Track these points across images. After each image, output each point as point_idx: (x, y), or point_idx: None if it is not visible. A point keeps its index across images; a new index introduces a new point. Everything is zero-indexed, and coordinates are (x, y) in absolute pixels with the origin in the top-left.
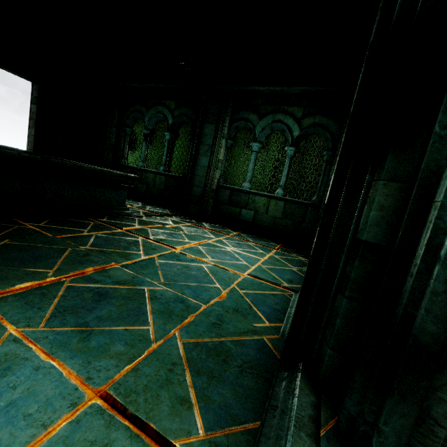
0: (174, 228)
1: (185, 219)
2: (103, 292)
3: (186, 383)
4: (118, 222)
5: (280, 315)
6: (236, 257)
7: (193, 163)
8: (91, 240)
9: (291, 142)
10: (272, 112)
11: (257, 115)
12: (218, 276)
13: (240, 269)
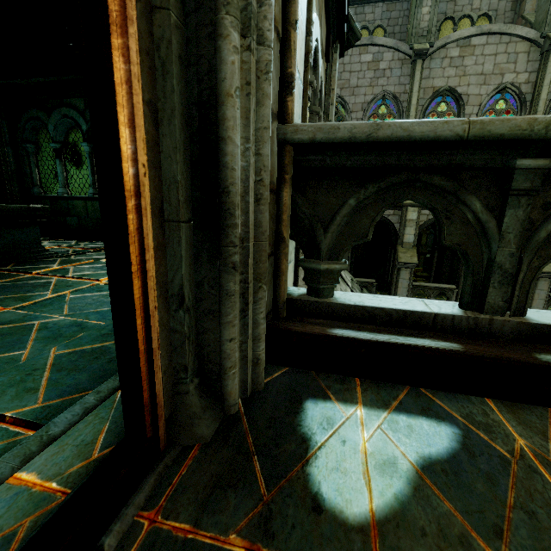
0: None
1: None
2: None
3: (41, 379)
4: (28, 267)
5: None
6: None
7: None
8: None
9: None
10: None
11: None
12: None
13: None
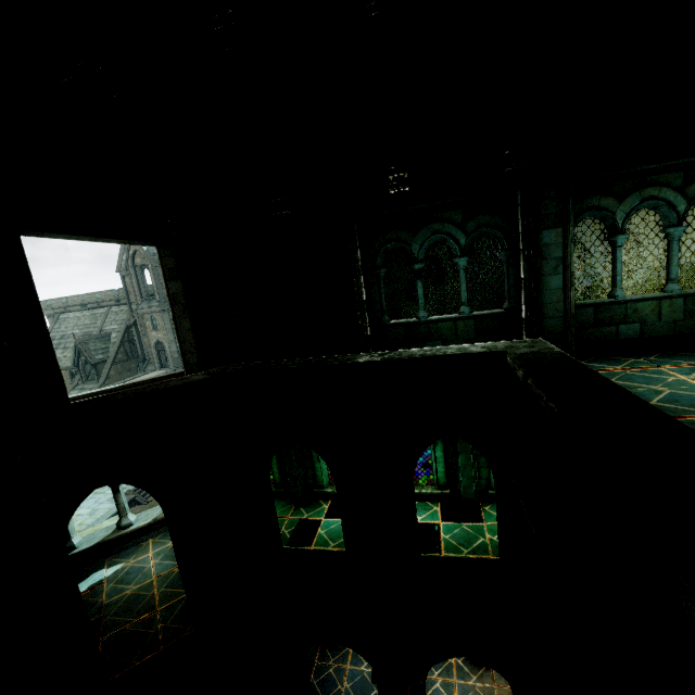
0: (629, 388)
1: None
2: None
3: None
4: None
5: None
6: None
7: (538, 289)
8: None
9: (677, 220)
10: (636, 189)
11: (613, 198)
12: None
13: None
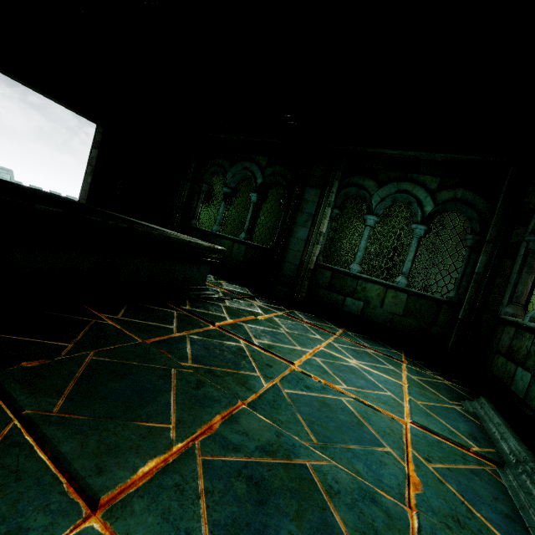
0: (269, 322)
1: (271, 304)
2: (256, 477)
3: None
4: (205, 312)
5: (523, 532)
6: (371, 380)
7: (287, 233)
8: (189, 348)
9: (421, 218)
10: (396, 180)
11: (375, 182)
12: (374, 424)
13: (394, 409)
